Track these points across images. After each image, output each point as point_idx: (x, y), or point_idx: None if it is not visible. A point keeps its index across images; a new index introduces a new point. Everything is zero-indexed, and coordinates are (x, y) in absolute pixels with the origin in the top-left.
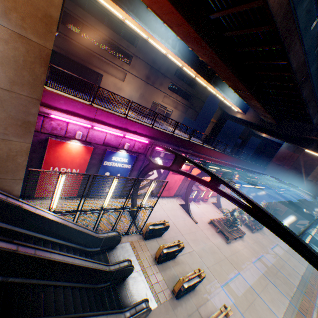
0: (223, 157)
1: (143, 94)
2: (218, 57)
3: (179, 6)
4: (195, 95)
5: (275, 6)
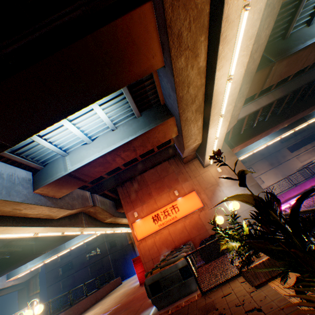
0: None
1: (282, 174)
2: (288, 118)
3: (254, 134)
4: (313, 130)
5: (279, 94)
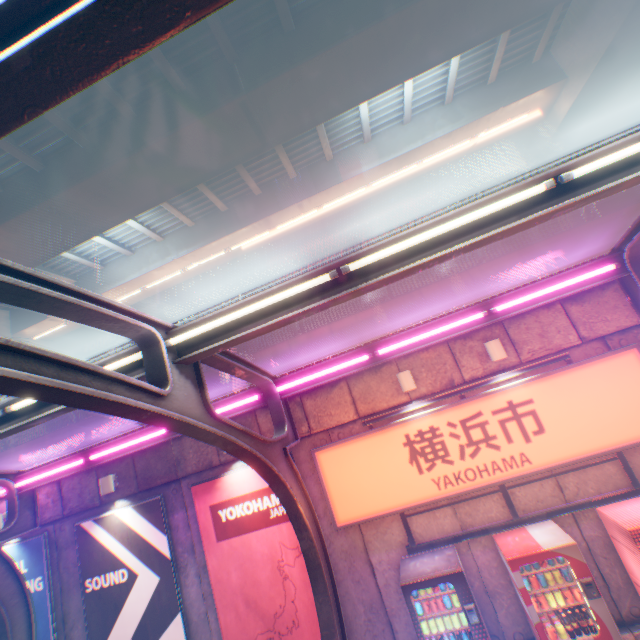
0: (494, 278)
1: None
2: (62, 194)
3: None
4: None
5: None
